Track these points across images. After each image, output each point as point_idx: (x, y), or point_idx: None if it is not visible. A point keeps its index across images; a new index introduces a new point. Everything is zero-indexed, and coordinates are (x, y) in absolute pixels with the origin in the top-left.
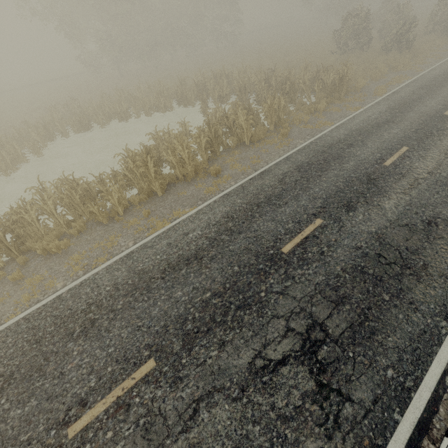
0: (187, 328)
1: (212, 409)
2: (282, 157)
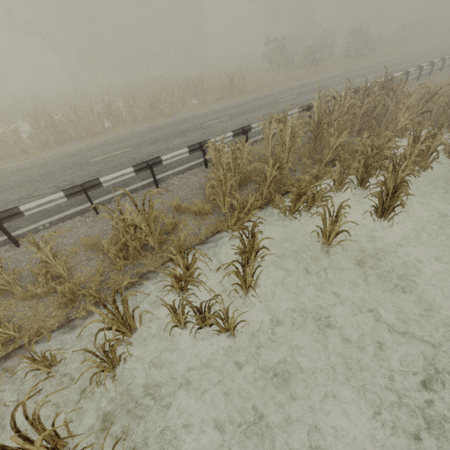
0: (1, 189)
1: None
2: (150, 125)
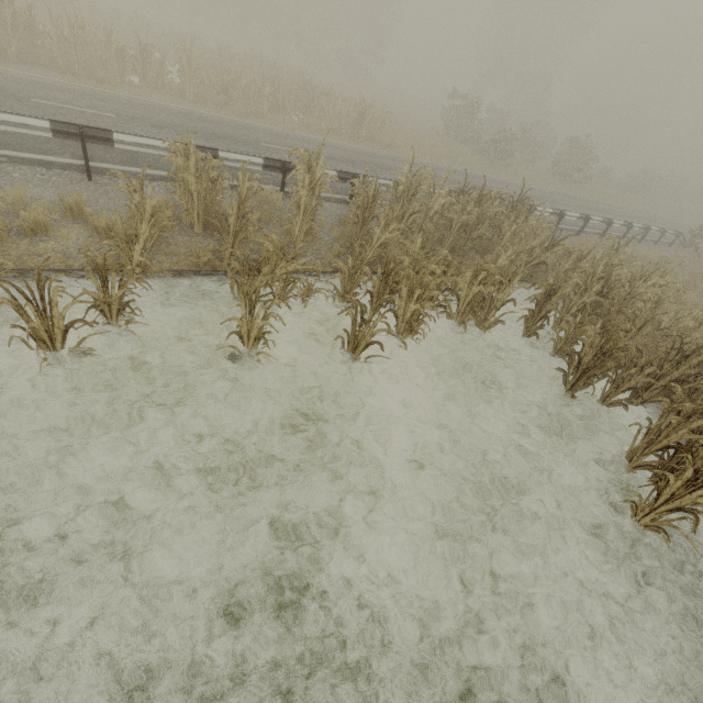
0: None
1: None
2: (192, 109)
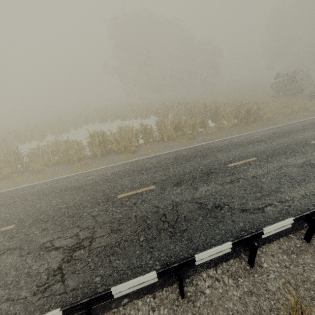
0: (40, 217)
1: (9, 255)
2: (174, 150)
